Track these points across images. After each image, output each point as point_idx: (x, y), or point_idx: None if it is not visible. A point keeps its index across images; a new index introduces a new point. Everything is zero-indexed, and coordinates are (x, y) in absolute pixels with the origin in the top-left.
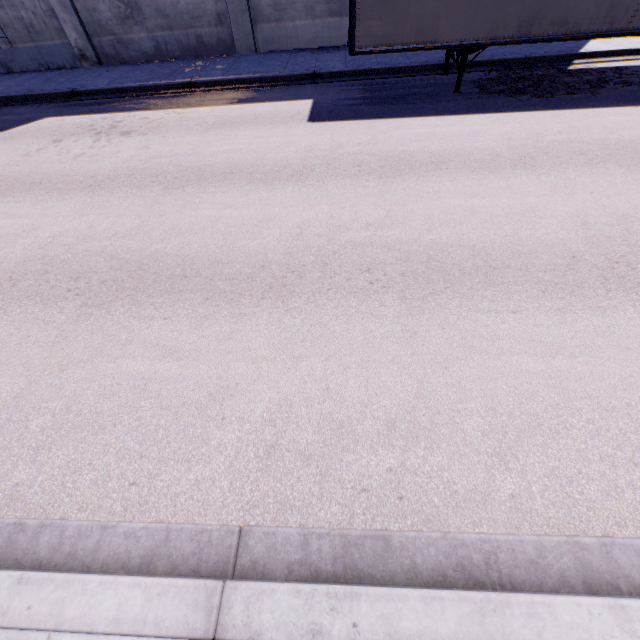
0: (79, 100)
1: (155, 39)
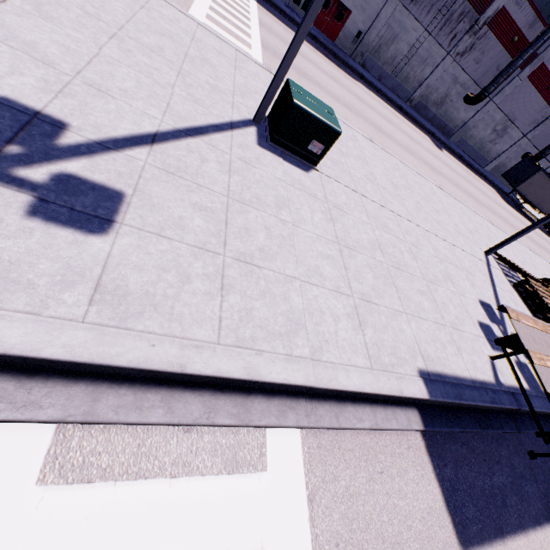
0: (435, 139)
1: (435, 115)
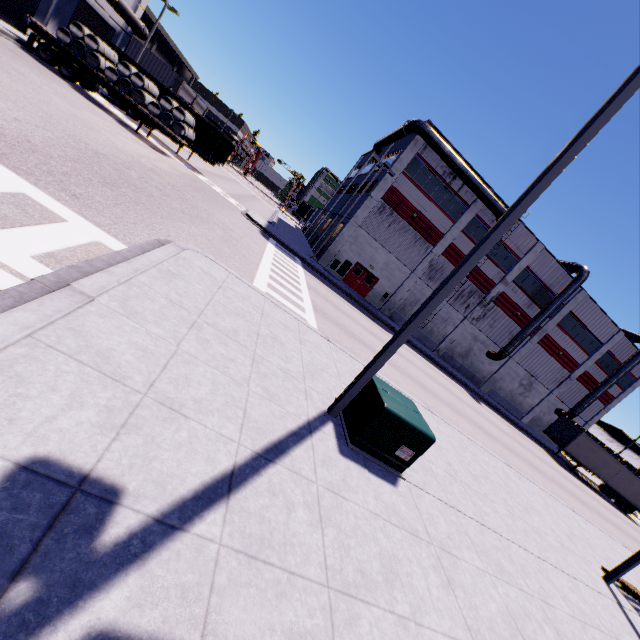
0: (469, 389)
1: (462, 365)
